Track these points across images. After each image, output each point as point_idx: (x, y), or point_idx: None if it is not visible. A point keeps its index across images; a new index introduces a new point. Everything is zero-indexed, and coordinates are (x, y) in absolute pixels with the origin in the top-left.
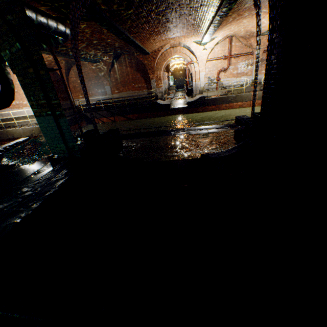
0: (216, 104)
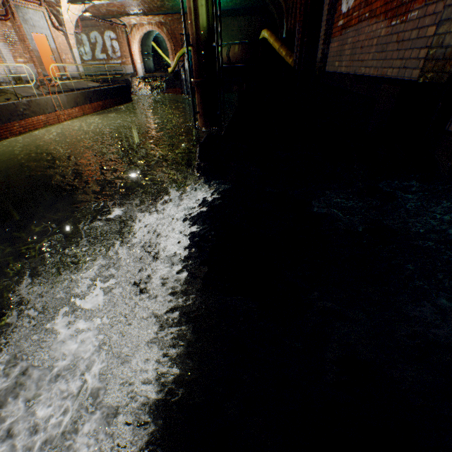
0: (1, 122)
